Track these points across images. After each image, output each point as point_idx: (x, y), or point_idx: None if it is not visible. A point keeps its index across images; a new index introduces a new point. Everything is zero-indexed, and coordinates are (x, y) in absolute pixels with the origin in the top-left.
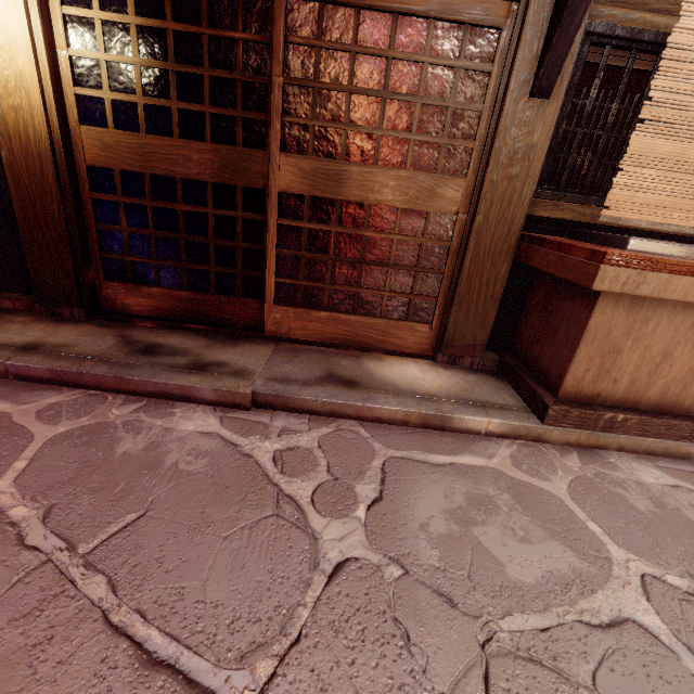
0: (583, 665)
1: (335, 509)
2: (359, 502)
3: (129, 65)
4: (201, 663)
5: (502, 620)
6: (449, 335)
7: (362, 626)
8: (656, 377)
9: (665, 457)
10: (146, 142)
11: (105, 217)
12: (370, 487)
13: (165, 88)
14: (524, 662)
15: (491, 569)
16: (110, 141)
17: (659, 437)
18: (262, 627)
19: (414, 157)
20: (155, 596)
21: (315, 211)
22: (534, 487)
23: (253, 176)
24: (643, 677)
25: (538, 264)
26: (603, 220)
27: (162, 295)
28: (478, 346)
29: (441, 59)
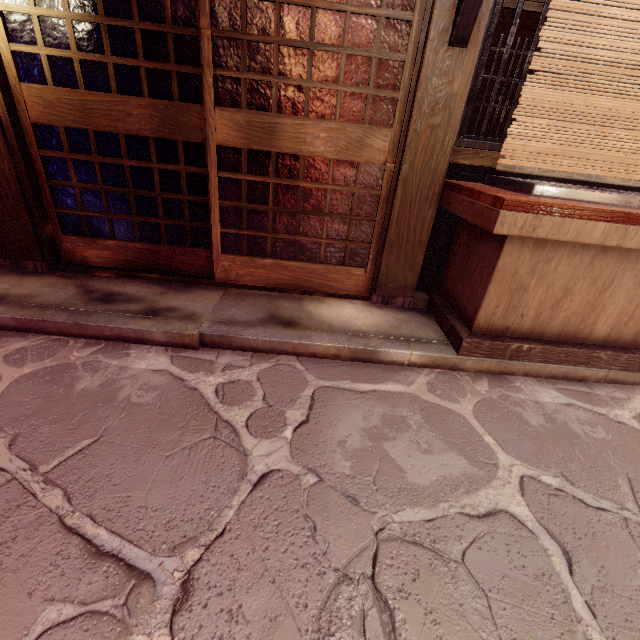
0: (457, 545)
1: (266, 431)
2: (287, 425)
3: (60, 19)
4: (140, 552)
5: (396, 514)
6: (382, 278)
7: (278, 521)
8: (558, 311)
9: (565, 380)
10: (86, 98)
11: (56, 174)
12: (299, 412)
13: (98, 42)
14: (408, 544)
15: (394, 475)
16: (51, 98)
17: (560, 363)
18: (193, 525)
19: (343, 109)
20: (104, 504)
21: (252, 164)
22: (443, 408)
23: (192, 130)
24: (504, 553)
25: (456, 210)
26: (500, 169)
27: (117, 247)
28: (409, 287)
29: (364, 7)
